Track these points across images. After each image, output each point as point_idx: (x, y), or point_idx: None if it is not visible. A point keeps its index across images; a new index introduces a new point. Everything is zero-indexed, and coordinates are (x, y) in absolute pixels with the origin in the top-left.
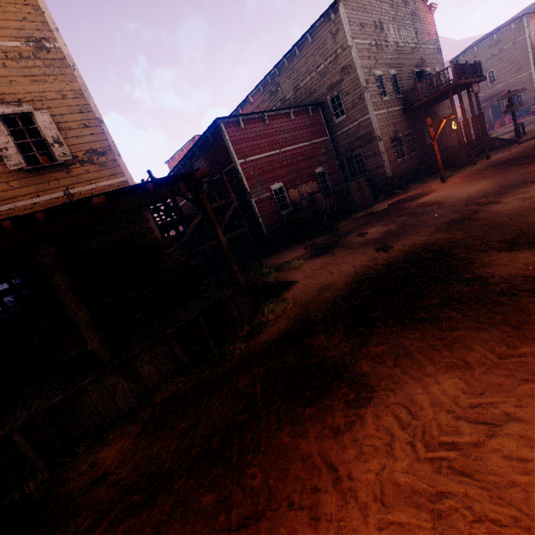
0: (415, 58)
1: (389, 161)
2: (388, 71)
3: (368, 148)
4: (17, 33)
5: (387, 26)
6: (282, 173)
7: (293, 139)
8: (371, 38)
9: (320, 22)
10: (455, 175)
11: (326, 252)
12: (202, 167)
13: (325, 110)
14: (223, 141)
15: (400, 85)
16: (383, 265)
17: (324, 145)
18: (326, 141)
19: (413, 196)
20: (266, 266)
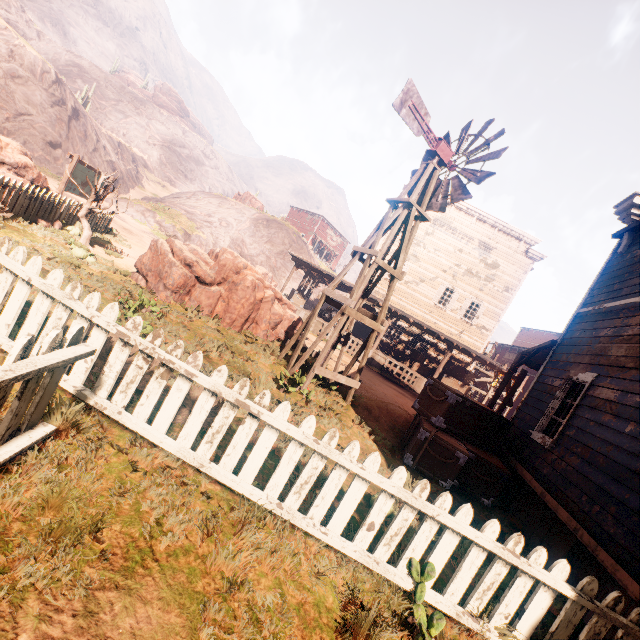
0: None
1: None
2: None
3: None
4: (504, 283)
5: None
6: None
7: None
8: None
9: None
10: None
11: None
12: None
13: None
14: None
15: None
16: None
17: None
18: None
19: None
20: None
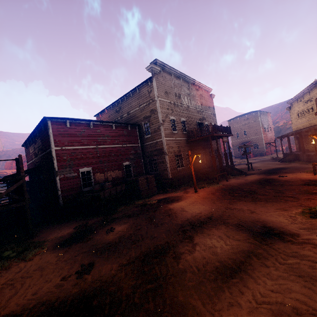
0: (199, 116)
1: (171, 168)
2: (180, 118)
3: (160, 157)
4: None
5: (183, 97)
6: (93, 161)
7: (111, 141)
8: (171, 100)
9: (144, 84)
10: (205, 188)
11: (71, 243)
12: (39, 144)
13: (141, 129)
14: (48, 132)
15: (187, 127)
16: (40, 312)
17: (135, 148)
18: (137, 146)
19: (174, 198)
20: (34, 238)
